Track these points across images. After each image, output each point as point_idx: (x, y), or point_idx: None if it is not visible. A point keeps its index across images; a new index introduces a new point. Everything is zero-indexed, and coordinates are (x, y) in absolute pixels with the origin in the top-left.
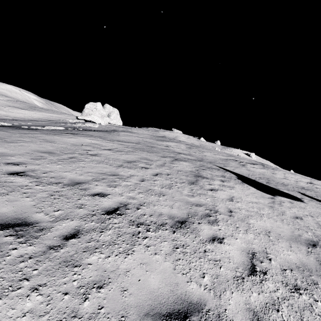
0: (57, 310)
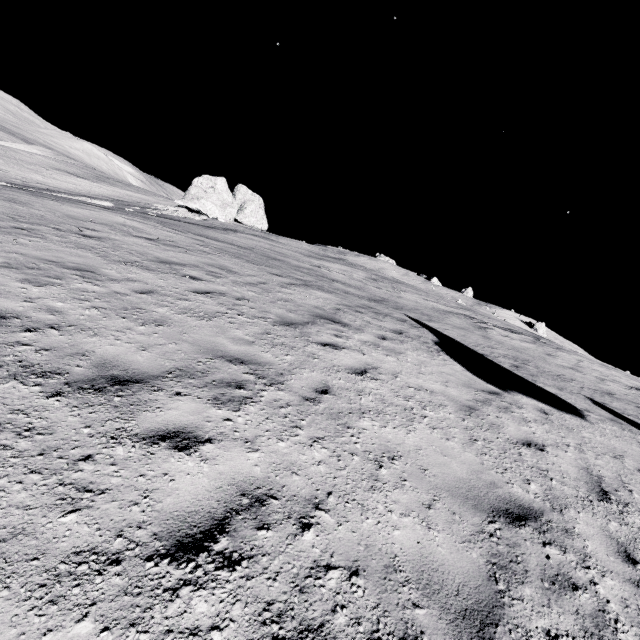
0: None
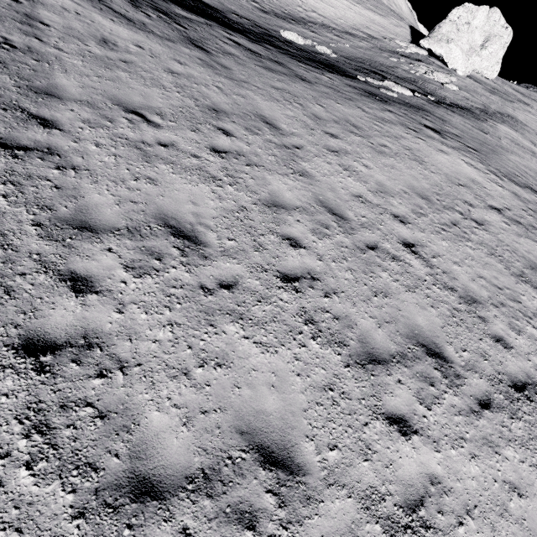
0: (492, 493)
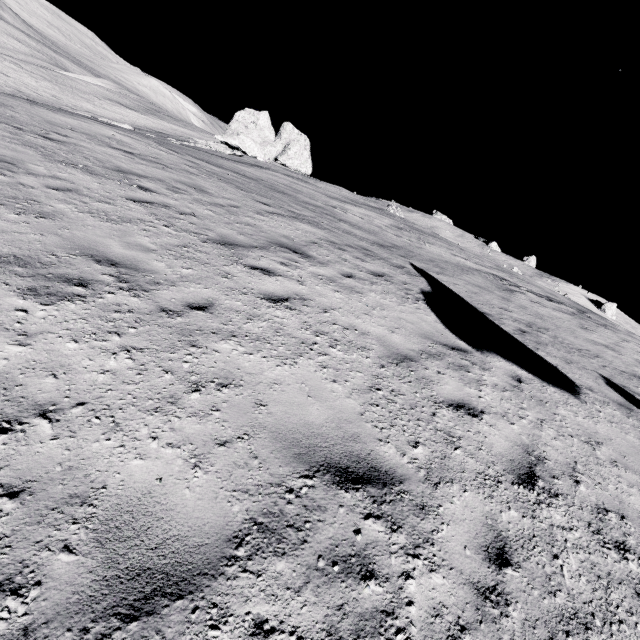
0: None
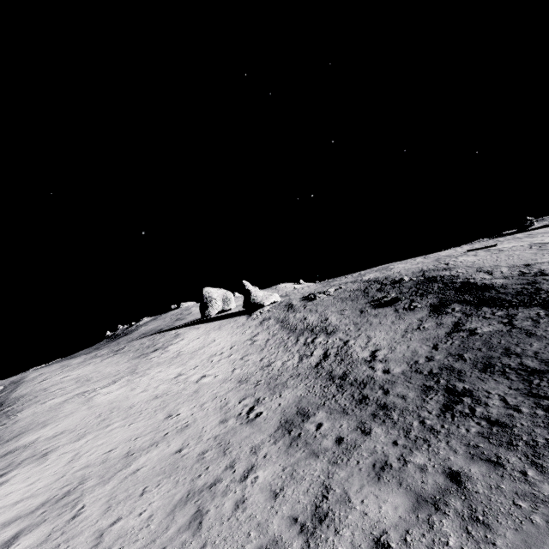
0: None
